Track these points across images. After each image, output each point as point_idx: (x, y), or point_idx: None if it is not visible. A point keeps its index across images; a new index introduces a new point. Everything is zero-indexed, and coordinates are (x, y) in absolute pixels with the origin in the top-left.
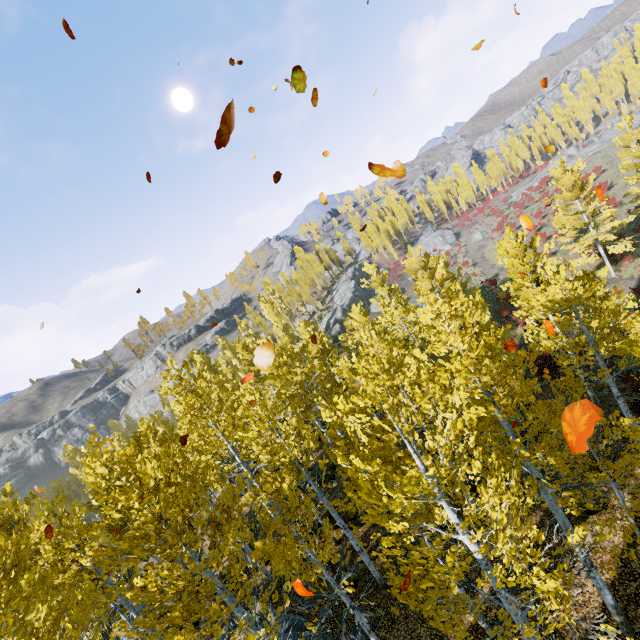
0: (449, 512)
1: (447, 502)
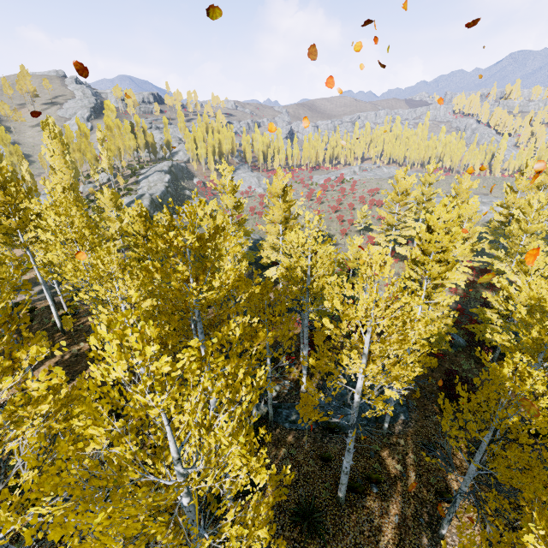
0: None
1: None
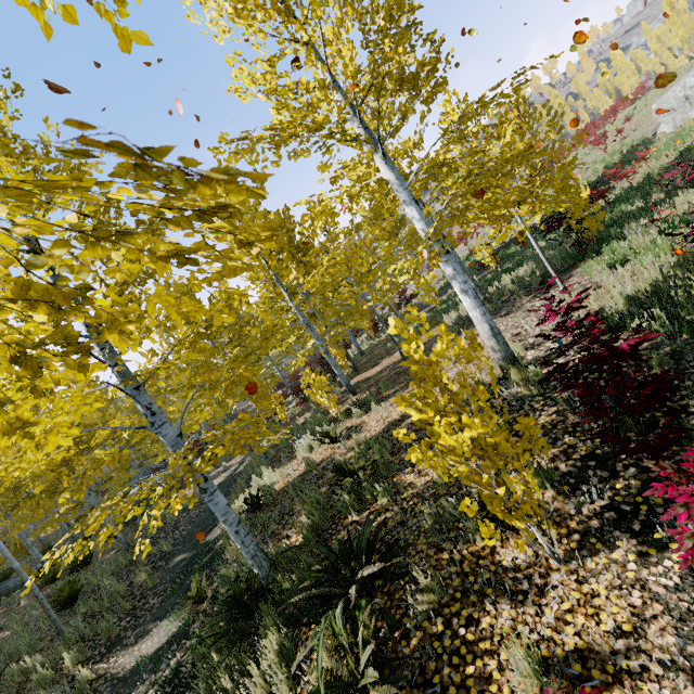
0: None
1: None
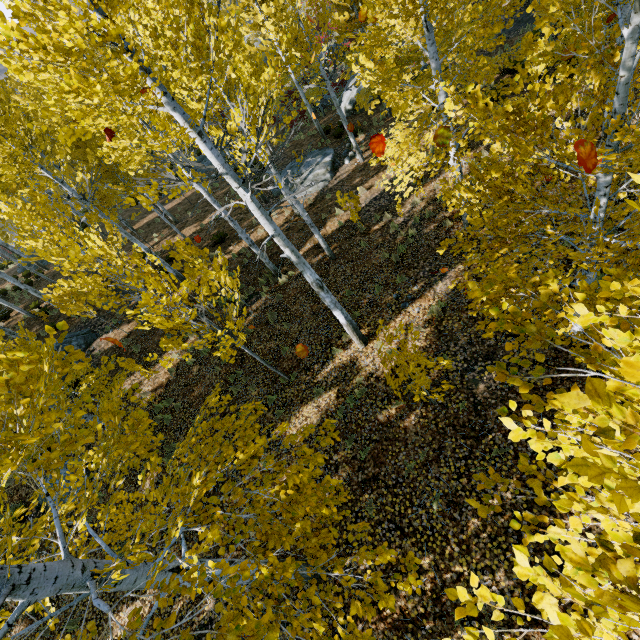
0: None
1: None
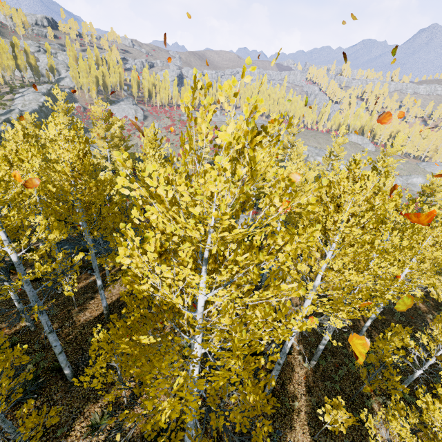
0: (1, 233)
1: (2, 227)
